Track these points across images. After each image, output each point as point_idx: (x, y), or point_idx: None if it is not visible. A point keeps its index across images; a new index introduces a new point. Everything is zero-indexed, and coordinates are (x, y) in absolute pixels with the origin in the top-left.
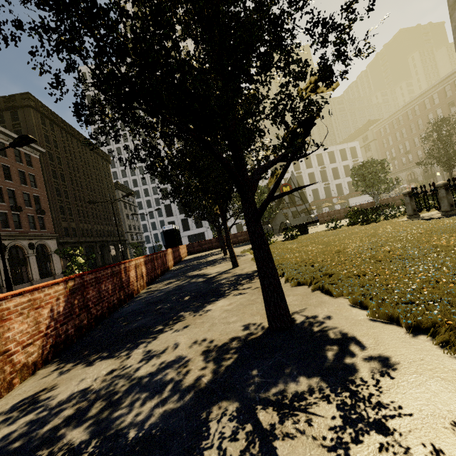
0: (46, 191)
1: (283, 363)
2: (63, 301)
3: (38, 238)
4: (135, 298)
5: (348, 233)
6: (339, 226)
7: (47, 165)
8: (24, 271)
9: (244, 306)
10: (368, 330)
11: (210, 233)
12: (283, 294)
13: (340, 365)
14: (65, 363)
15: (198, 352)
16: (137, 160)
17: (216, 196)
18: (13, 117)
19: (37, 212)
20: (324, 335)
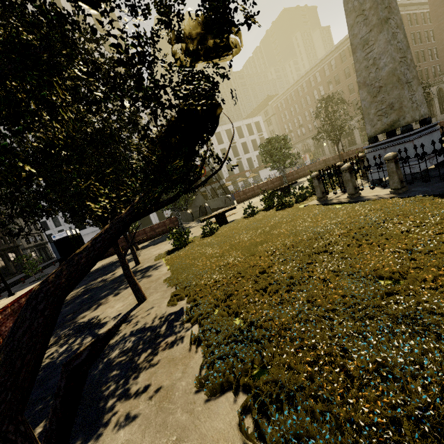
0: None
1: None
2: None
3: None
4: None
5: (267, 226)
6: (256, 211)
7: None
8: None
9: None
10: None
11: None
12: None
13: None
14: None
15: None
16: None
17: None
18: None
19: None
20: None
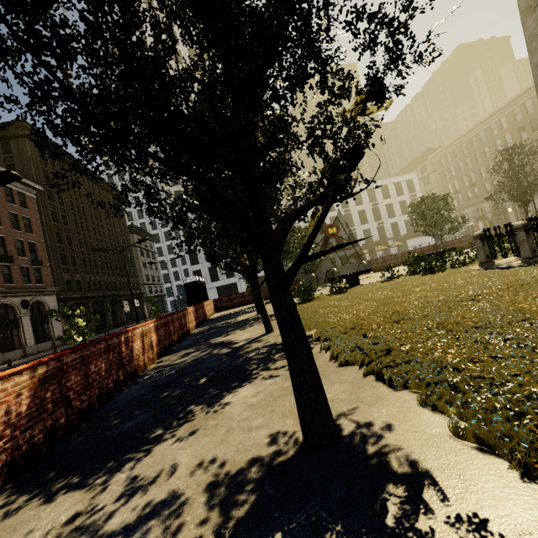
0: (44, 237)
1: (322, 519)
2: (28, 397)
3: (34, 294)
4: (139, 377)
5: (408, 286)
6: (397, 275)
7: (45, 206)
8: (15, 335)
9: (273, 399)
10: (447, 456)
11: (243, 283)
12: (323, 394)
13: (411, 534)
14: (17, 494)
15: (201, 485)
16: (124, 205)
17: (244, 243)
18: (5, 150)
19: (32, 263)
20: (383, 464)
